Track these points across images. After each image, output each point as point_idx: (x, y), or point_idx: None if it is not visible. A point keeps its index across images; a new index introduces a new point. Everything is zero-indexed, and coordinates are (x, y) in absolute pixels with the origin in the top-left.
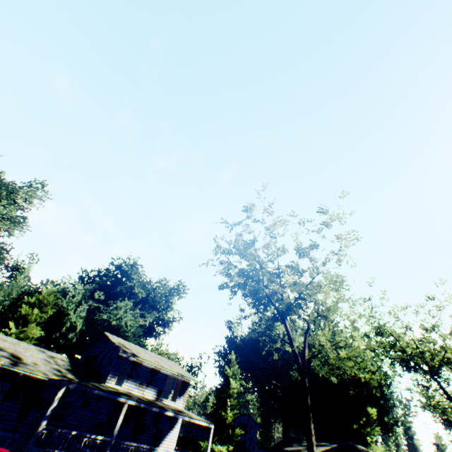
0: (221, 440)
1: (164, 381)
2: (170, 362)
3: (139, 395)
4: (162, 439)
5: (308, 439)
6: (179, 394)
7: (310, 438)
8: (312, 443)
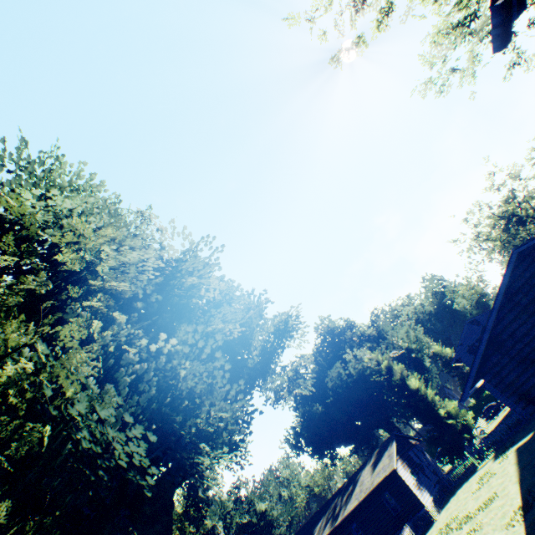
0: None
1: None
2: None
3: None
4: None
5: None
6: None
7: None
8: None
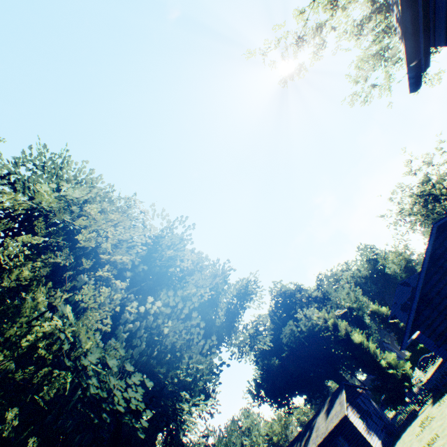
0: None
1: None
2: None
3: None
4: None
5: None
6: None
7: None
8: None
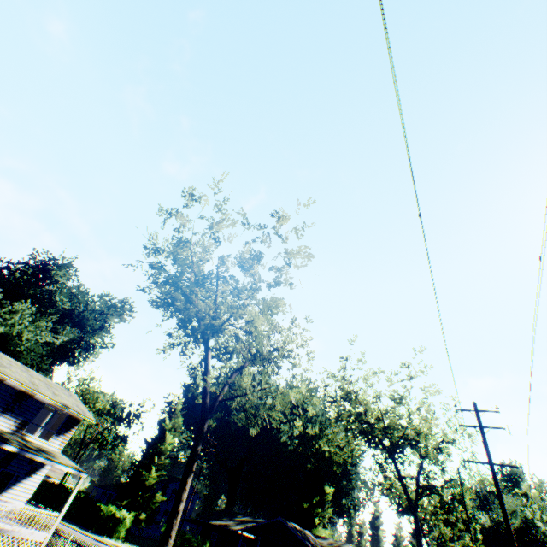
0: (133, 505)
1: (37, 411)
2: (64, 392)
3: None
4: (9, 487)
5: (178, 495)
6: (57, 432)
7: (181, 493)
8: (181, 499)
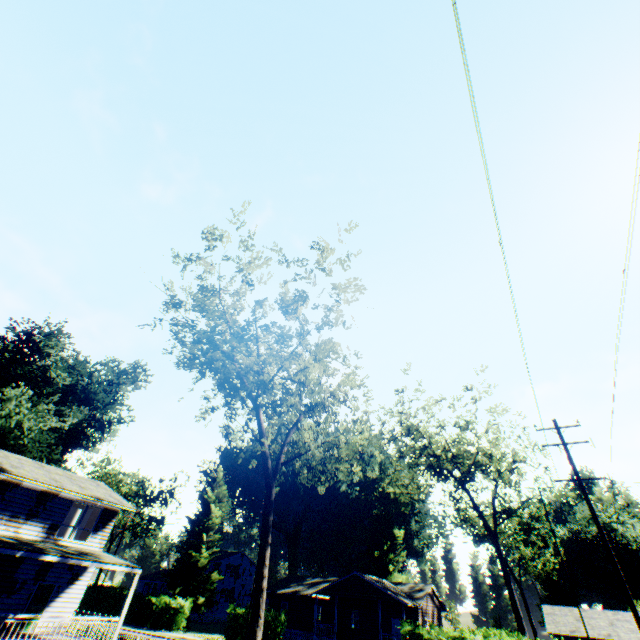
0: (188, 591)
1: (66, 511)
2: (91, 482)
3: (6, 534)
4: (52, 600)
5: (258, 572)
6: (94, 529)
7: (261, 570)
8: (263, 576)
